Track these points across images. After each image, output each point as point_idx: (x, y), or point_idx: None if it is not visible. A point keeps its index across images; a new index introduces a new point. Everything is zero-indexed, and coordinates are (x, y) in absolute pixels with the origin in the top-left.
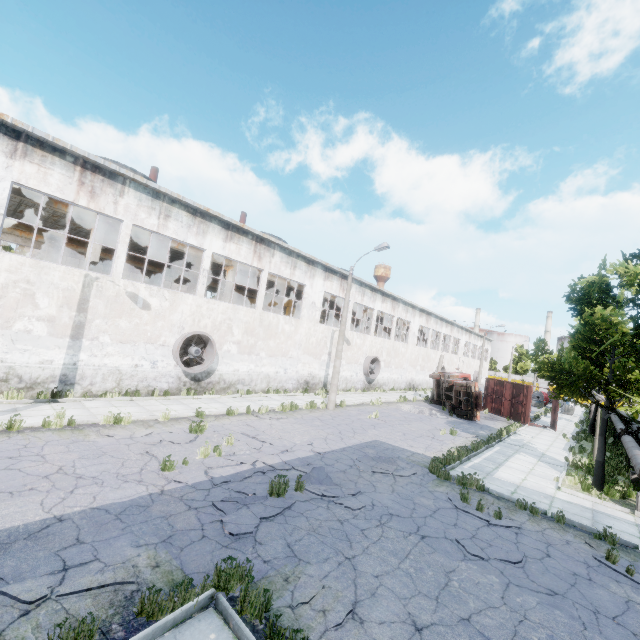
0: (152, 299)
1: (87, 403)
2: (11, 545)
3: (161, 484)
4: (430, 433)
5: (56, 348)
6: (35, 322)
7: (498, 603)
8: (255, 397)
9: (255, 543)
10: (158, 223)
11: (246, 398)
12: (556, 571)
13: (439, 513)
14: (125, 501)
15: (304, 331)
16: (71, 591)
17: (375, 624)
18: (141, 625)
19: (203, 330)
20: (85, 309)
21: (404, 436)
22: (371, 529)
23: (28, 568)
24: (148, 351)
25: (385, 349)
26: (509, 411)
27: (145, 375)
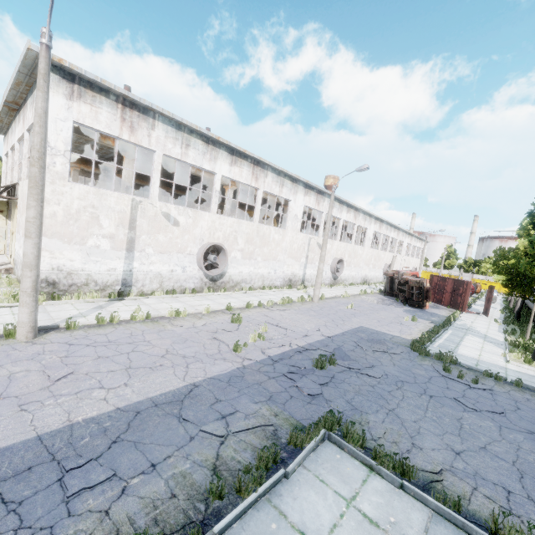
0: (180, 217)
1: (145, 300)
2: (183, 402)
3: (239, 361)
4: (397, 320)
5: (117, 259)
6: (101, 239)
7: (499, 438)
8: (256, 293)
9: (326, 401)
10: (181, 152)
11: (250, 294)
12: (528, 418)
13: (433, 380)
14: (225, 373)
15: (289, 239)
16: (239, 430)
17: (429, 450)
18: (293, 450)
19: (217, 241)
20: (134, 227)
21: (379, 323)
22: (394, 391)
23: (202, 416)
24: (179, 259)
25: (347, 252)
26: (449, 301)
27: (178, 278)
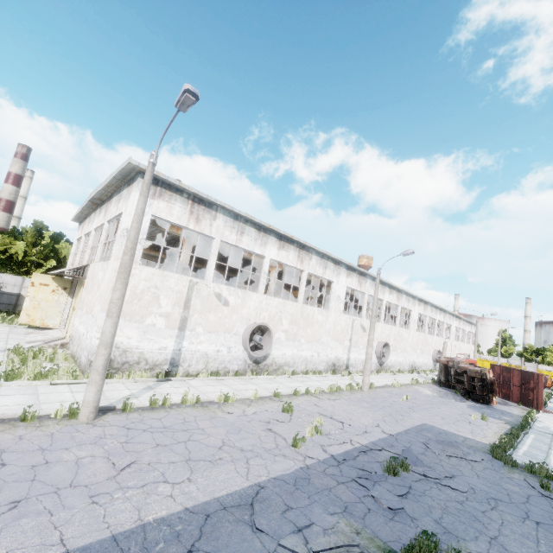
0: (230, 297)
1: (191, 382)
2: (253, 506)
3: (301, 459)
4: (463, 417)
5: (169, 337)
6: (158, 317)
7: None
8: (299, 378)
9: (411, 518)
10: (236, 238)
11: (294, 378)
12: None
13: (532, 500)
14: (289, 473)
15: (332, 320)
16: (321, 549)
17: None
18: None
19: (262, 321)
20: (188, 307)
21: (444, 420)
22: (489, 512)
23: (276, 527)
24: (226, 339)
25: (392, 335)
26: (519, 397)
27: (223, 358)
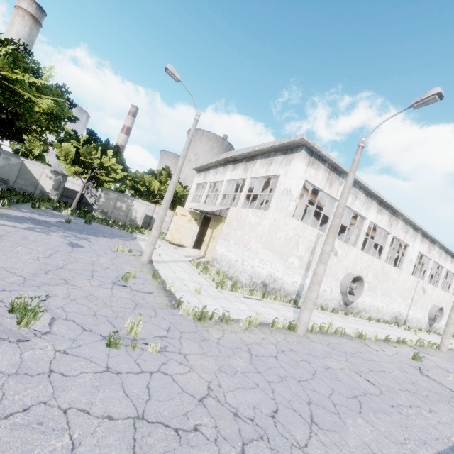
0: (339, 249)
1: (313, 312)
2: None
3: None
4: None
5: (299, 274)
6: (295, 258)
7: None
8: (375, 324)
9: None
10: (351, 201)
11: (373, 324)
12: None
13: None
14: None
15: (402, 279)
16: None
17: None
18: None
19: (355, 272)
20: (313, 253)
21: None
22: None
23: None
24: (330, 282)
25: (444, 300)
26: None
27: (326, 297)
